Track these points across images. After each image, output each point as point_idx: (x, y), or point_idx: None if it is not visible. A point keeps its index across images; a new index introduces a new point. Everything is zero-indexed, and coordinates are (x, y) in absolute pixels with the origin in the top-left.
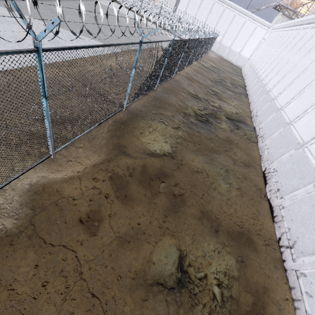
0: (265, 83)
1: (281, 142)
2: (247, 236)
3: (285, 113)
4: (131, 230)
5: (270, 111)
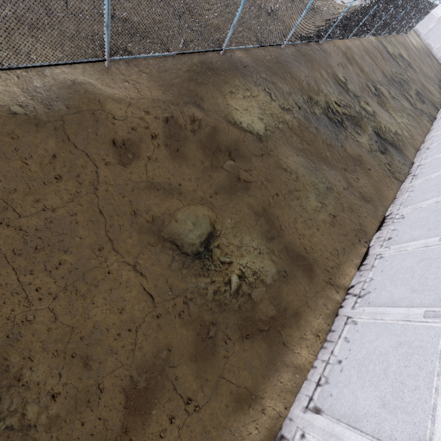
0: None
1: (437, 185)
2: (309, 263)
3: None
4: (167, 184)
5: None
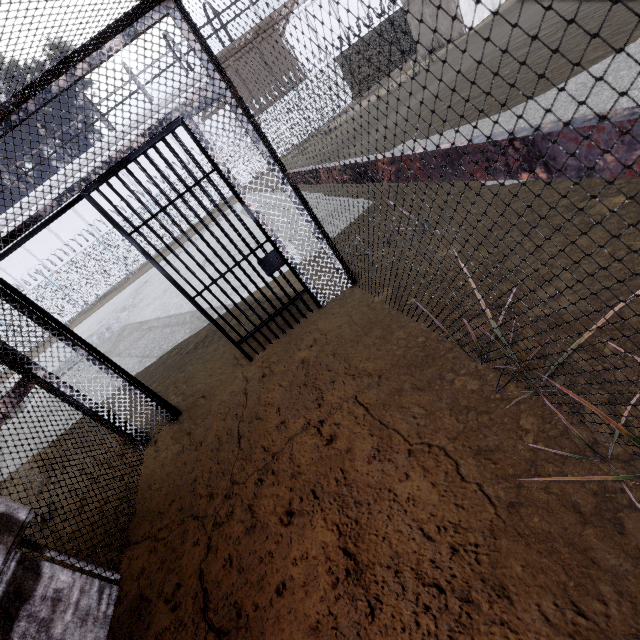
0: None
1: None
2: None
3: None
4: None
5: None
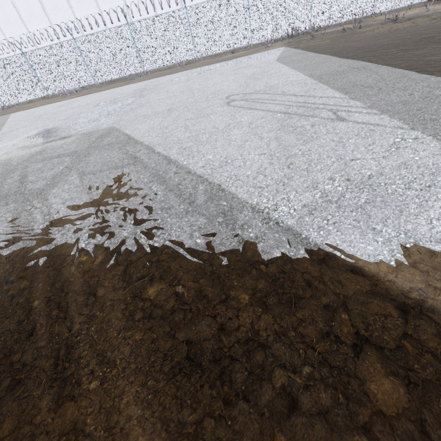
0: None
1: None
2: None
3: None
4: None
5: None
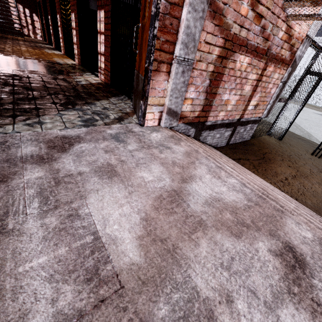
0: None
1: None
2: None
3: None
4: None
5: None
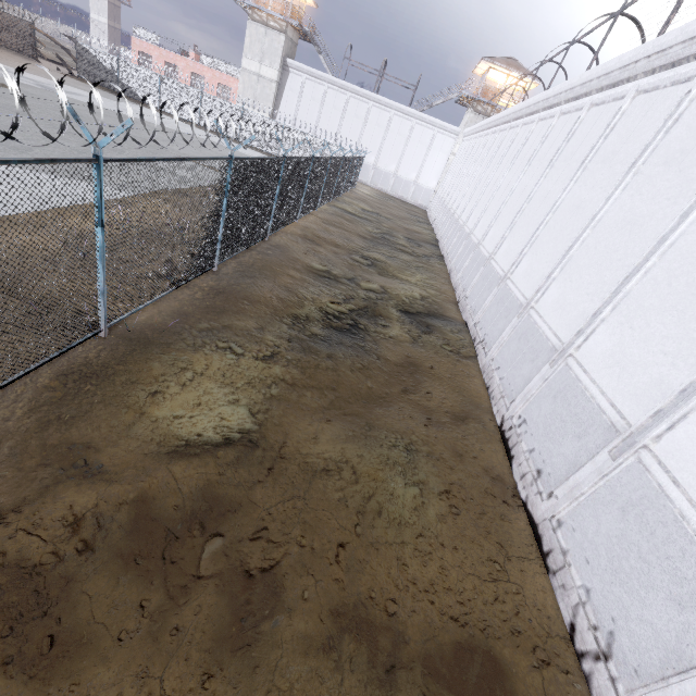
0: (469, 231)
1: (521, 351)
2: (484, 652)
3: (515, 285)
4: None
5: (488, 284)
